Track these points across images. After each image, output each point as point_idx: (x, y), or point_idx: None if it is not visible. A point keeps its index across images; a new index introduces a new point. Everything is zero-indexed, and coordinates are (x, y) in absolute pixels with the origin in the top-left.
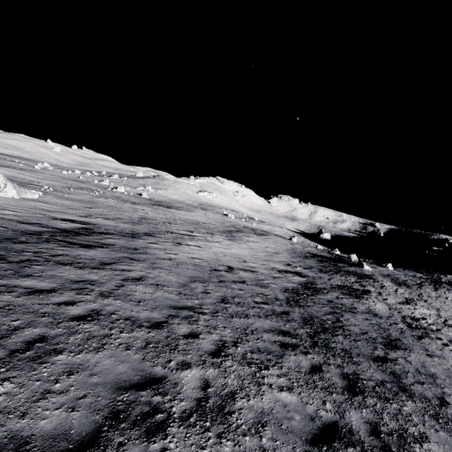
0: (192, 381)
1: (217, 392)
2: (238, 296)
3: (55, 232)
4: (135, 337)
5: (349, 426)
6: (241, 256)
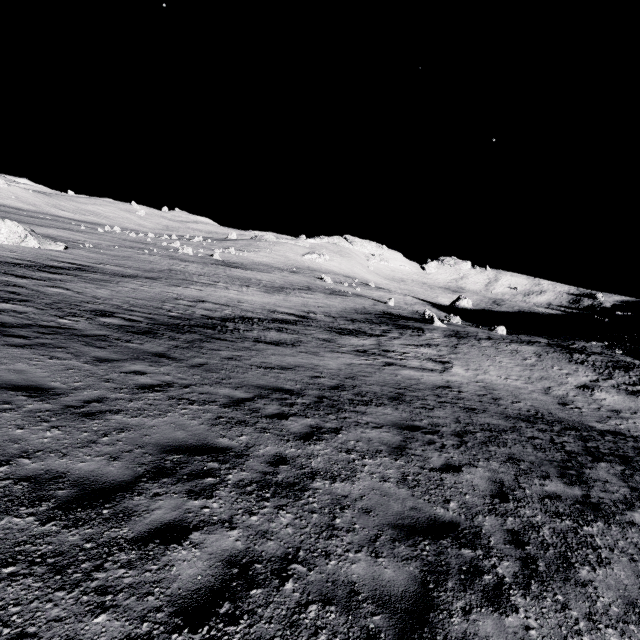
0: (7, 306)
1: (16, 310)
2: (156, 307)
3: (40, 265)
4: (2, 295)
5: (86, 331)
6: (249, 300)
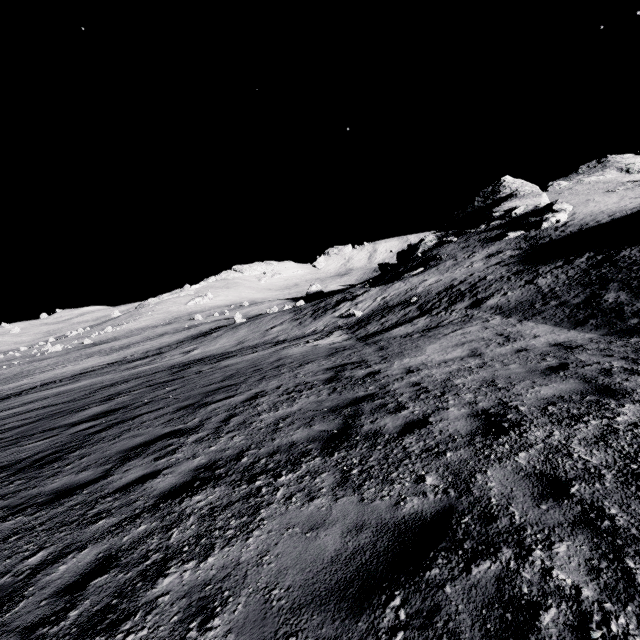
0: None
1: None
2: None
3: None
4: None
5: None
6: (77, 368)
